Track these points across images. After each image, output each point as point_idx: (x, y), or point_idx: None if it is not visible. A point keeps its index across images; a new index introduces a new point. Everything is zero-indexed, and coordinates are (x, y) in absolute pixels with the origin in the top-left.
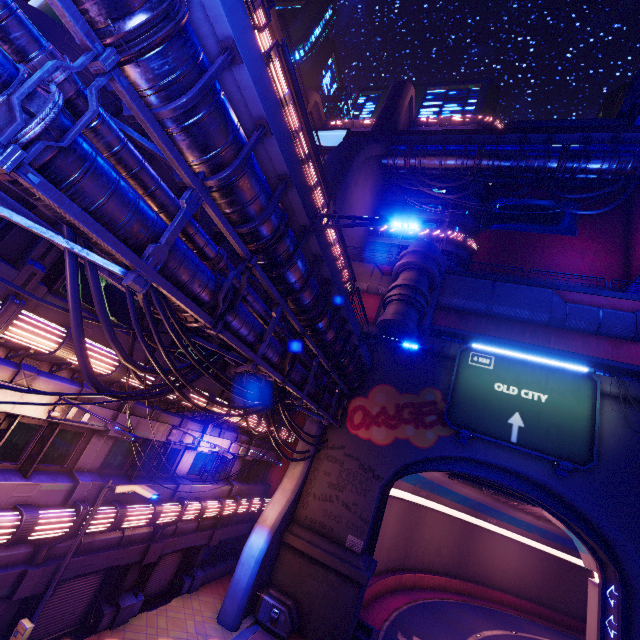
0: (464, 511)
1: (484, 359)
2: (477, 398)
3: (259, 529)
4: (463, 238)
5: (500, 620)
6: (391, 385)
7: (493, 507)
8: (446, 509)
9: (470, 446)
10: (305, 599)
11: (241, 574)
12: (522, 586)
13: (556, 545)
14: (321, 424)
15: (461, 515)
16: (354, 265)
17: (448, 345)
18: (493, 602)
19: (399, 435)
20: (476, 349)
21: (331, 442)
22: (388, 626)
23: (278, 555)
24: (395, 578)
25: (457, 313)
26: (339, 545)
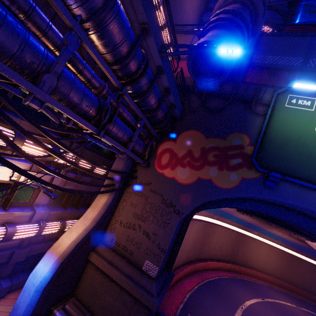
0: (239, 227)
1: (304, 101)
2: (292, 141)
3: (47, 256)
4: (271, 30)
5: (254, 289)
6: (199, 130)
7: (258, 226)
8: (228, 225)
9: (277, 190)
10: (101, 311)
11: (21, 300)
12: (267, 267)
13: (291, 248)
14: (128, 162)
15: (237, 229)
16: (177, 36)
17: (262, 90)
18: (249, 275)
19: (202, 176)
20: (295, 91)
21: (139, 179)
22: (181, 309)
23: (84, 269)
24: (191, 267)
25: (269, 71)
26: (137, 268)
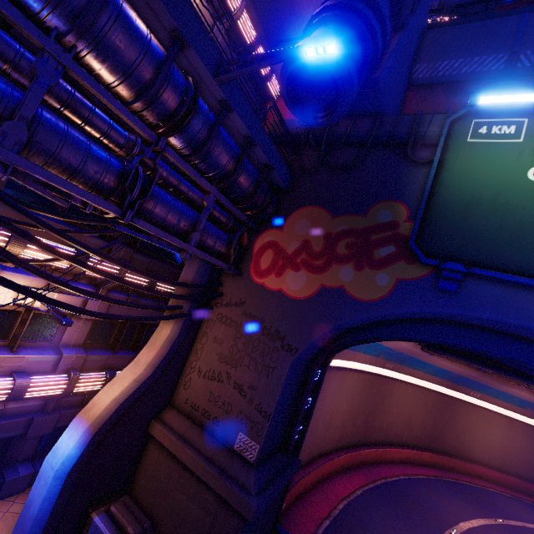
0: (441, 384)
1: (503, 127)
2: (484, 202)
3: (74, 423)
4: None
5: (480, 502)
6: (320, 206)
7: (478, 381)
8: (419, 381)
9: (462, 295)
10: (169, 519)
11: (35, 493)
12: (507, 461)
13: None
14: (202, 268)
15: (437, 388)
16: None
17: (425, 121)
18: (471, 475)
19: (327, 282)
20: (485, 112)
21: (227, 297)
22: (326, 529)
23: (144, 450)
24: (350, 456)
25: (446, 88)
26: (225, 446)
